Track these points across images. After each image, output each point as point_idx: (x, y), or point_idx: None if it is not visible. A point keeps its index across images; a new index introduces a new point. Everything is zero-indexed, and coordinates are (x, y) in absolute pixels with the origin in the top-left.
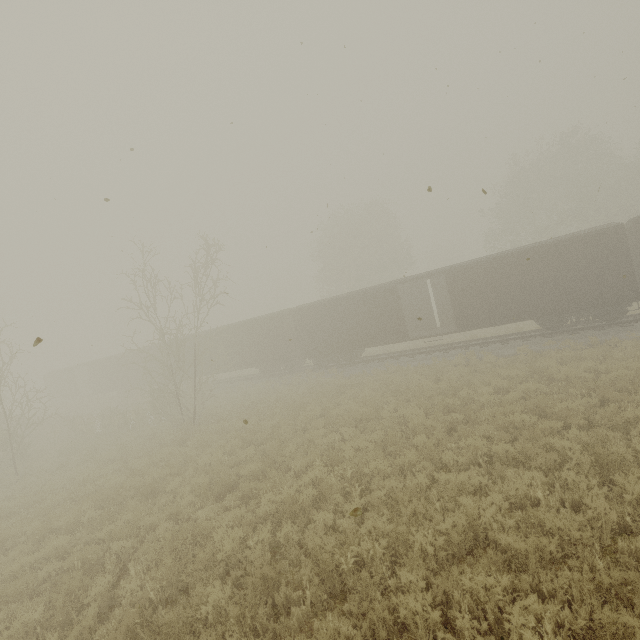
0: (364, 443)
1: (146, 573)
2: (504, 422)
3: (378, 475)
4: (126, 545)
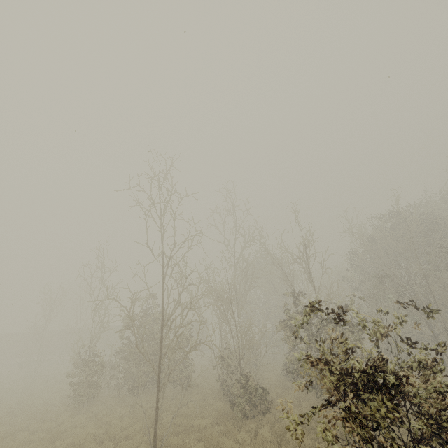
0: None
1: None
2: None
3: None
4: None
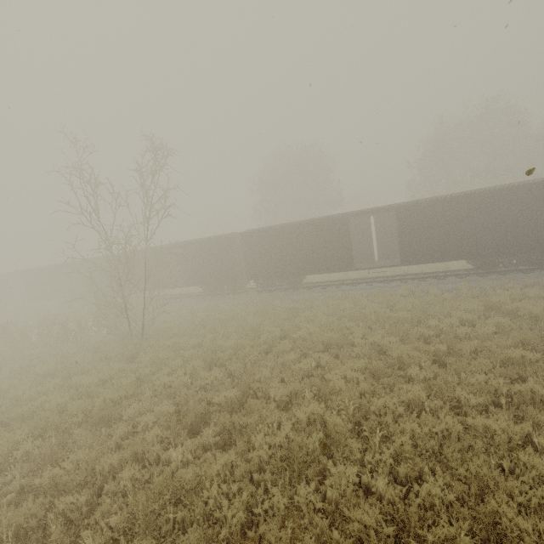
0: (352, 373)
1: (108, 543)
2: (501, 357)
3: (387, 414)
4: (78, 501)
